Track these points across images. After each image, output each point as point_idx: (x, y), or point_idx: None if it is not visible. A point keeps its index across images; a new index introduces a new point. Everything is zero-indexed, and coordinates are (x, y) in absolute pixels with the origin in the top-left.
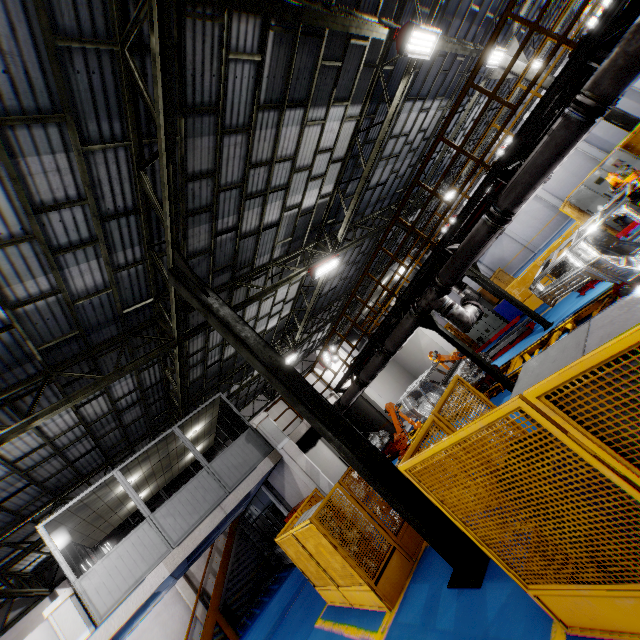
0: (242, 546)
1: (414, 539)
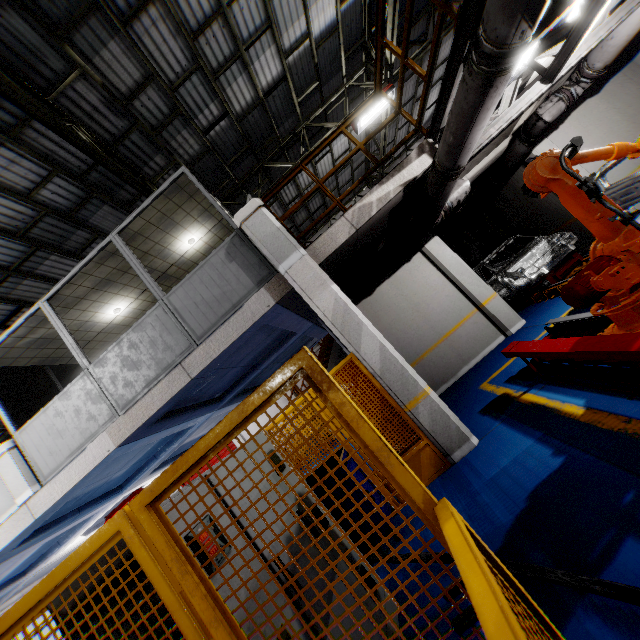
0: None
1: None
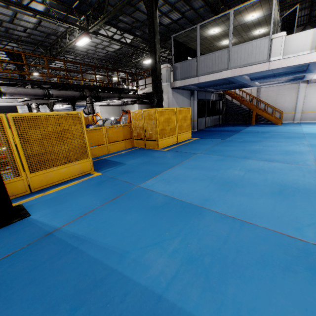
0: None
1: None
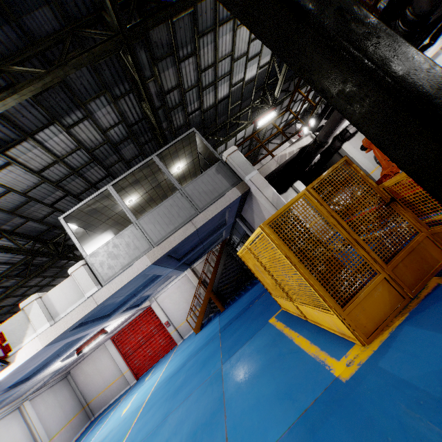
0: (229, 260)
1: (415, 272)
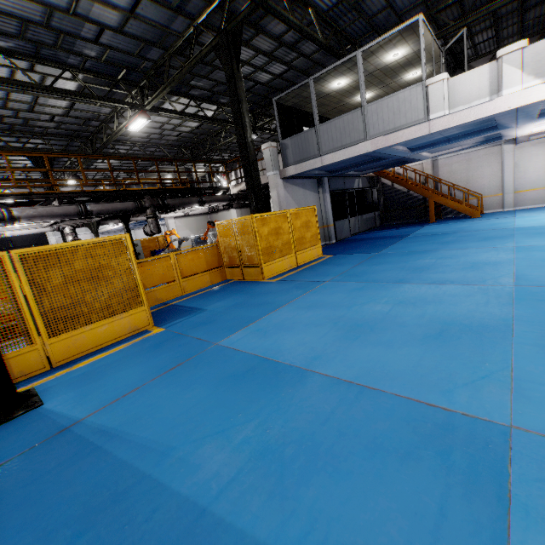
0: None
1: None
